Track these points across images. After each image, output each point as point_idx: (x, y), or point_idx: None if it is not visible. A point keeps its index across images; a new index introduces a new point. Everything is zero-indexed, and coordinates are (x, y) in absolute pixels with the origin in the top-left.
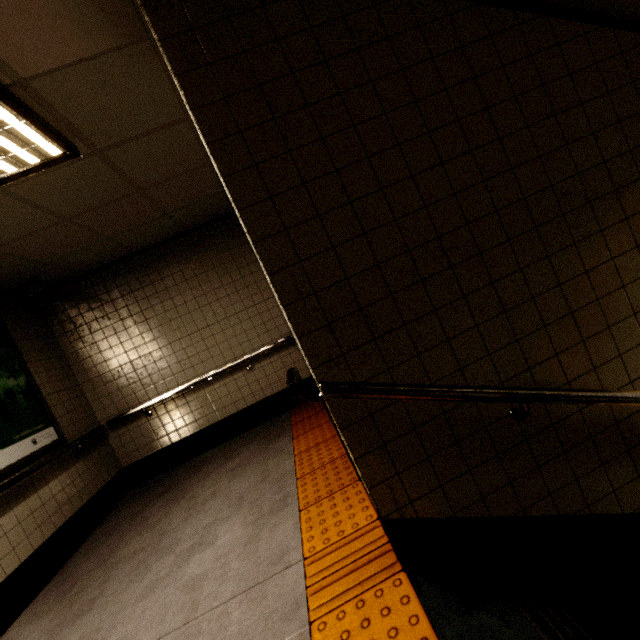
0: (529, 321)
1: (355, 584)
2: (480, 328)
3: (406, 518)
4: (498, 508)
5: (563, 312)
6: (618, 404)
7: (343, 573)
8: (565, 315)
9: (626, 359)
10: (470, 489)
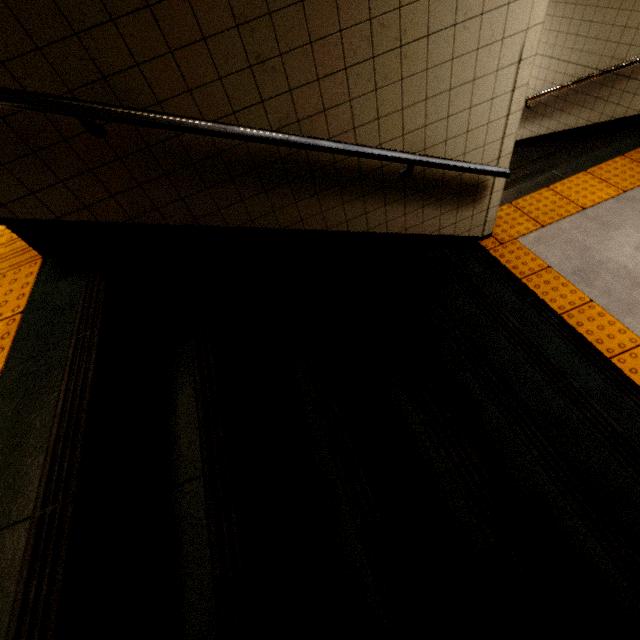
0: (87, 7)
1: (8, 267)
2: (9, 3)
3: (4, 218)
4: (106, 216)
5: (137, 2)
6: (189, 132)
7: (5, 260)
8: (140, 8)
9: (228, 86)
10: (69, 199)
